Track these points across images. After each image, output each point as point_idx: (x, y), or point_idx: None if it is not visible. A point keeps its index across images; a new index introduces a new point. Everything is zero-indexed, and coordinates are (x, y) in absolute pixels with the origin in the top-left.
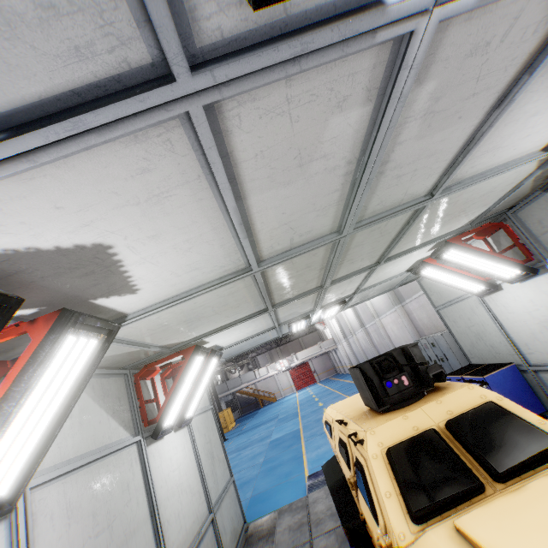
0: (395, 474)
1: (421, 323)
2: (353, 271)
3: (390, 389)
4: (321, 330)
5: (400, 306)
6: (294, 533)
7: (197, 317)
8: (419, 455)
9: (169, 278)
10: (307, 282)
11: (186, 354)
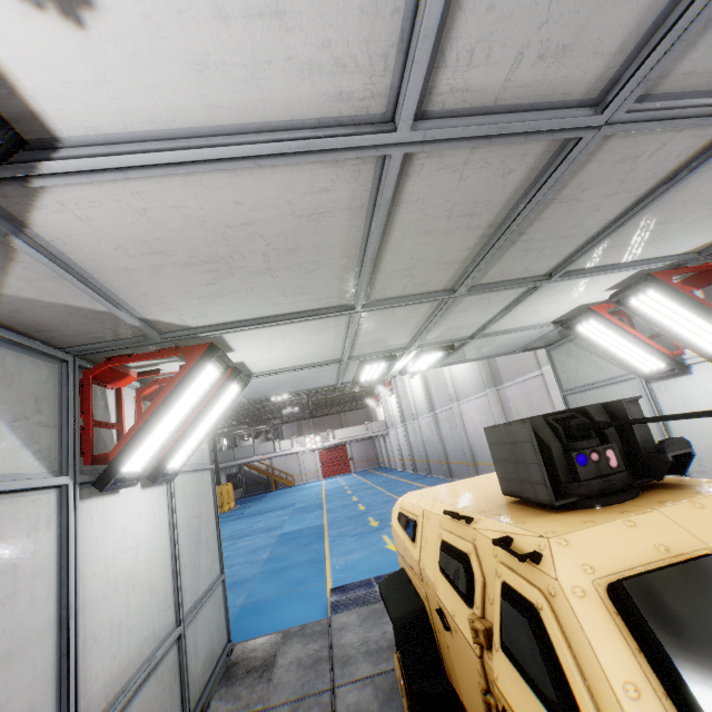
0: (644, 643)
1: (518, 416)
2: (507, 279)
3: (582, 468)
4: (372, 408)
5: (494, 389)
6: (306, 672)
7: (230, 261)
8: (700, 607)
9: (191, 9)
10: (440, 268)
11: (189, 354)
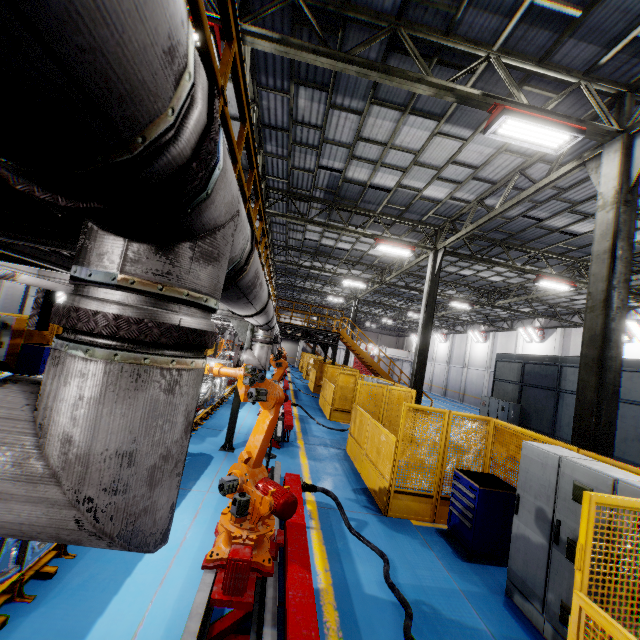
0: None
1: None
2: None
3: None
4: (406, 340)
5: None
6: None
7: None
8: None
9: None
10: None
11: None
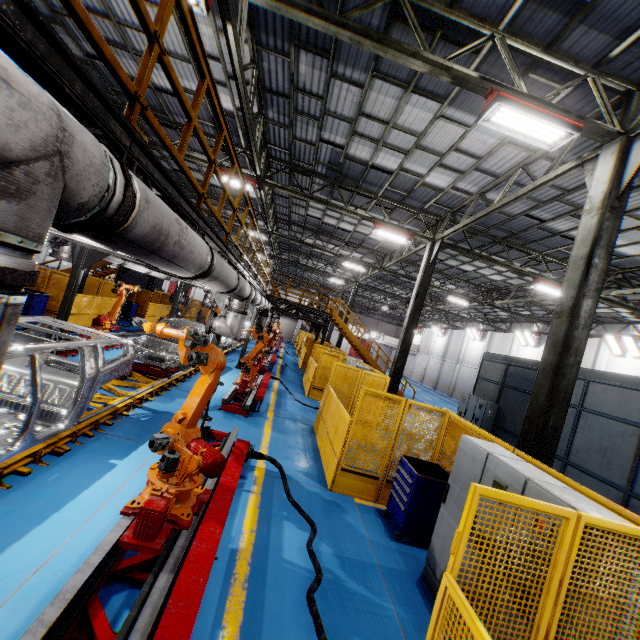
0: None
1: None
2: None
3: None
4: None
5: None
6: None
7: None
8: None
9: None
10: None
11: None
